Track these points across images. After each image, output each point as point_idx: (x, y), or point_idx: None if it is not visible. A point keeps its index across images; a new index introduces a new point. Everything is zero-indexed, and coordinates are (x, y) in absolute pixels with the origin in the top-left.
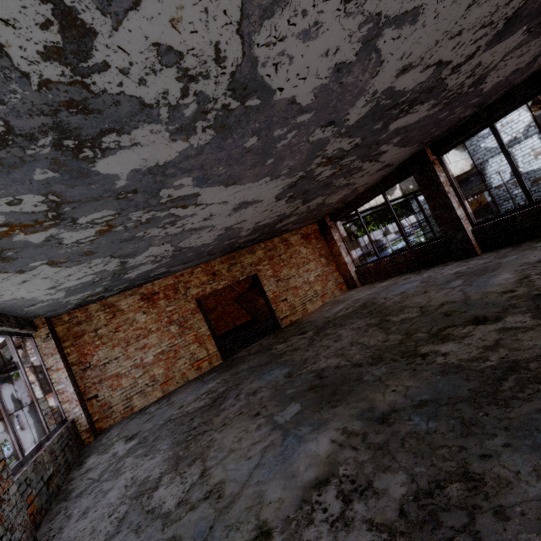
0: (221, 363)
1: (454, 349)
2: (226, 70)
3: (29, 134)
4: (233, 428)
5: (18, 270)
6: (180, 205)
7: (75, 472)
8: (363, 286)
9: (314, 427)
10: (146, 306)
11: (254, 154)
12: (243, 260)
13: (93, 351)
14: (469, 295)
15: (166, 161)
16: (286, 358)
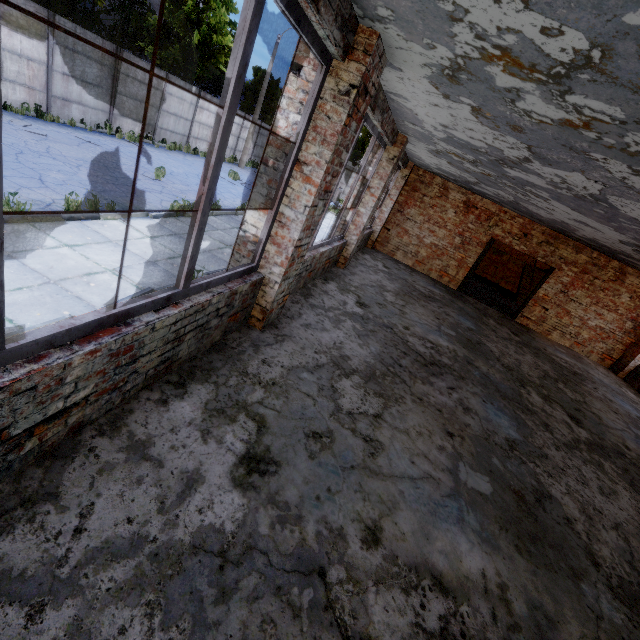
0: (454, 289)
1: (536, 399)
2: (588, 191)
3: (490, 155)
4: (425, 310)
5: (435, 155)
6: (534, 195)
7: (360, 254)
8: (619, 380)
9: (449, 341)
10: (461, 209)
11: (601, 215)
12: (561, 249)
13: (411, 205)
14: (615, 430)
15: (538, 184)
16: (482, 326)
